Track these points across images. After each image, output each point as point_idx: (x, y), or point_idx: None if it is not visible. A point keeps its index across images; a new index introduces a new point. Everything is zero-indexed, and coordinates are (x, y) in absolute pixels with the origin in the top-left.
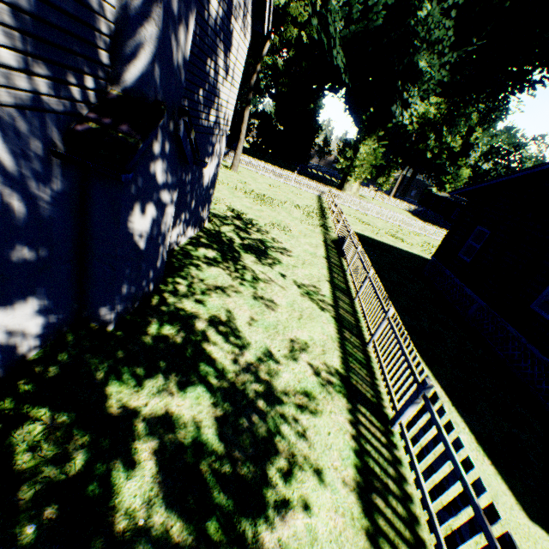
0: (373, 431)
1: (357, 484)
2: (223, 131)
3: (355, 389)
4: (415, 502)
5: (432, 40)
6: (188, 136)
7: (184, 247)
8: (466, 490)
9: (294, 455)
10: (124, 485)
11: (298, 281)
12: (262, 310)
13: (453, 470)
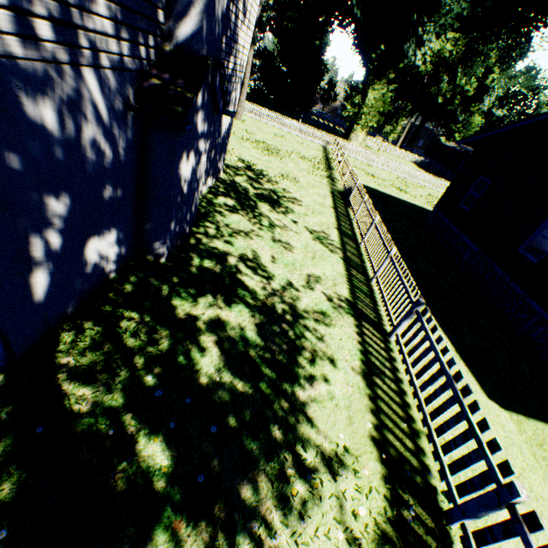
0: (375, 340)
1: (362, 370)
2: (238, 78)
3: (361, 311)
4: (404, 383)
5: None
6: (221, 88)
7: (206, 196)
8: (442, 366)
9: (316, 350)
10: (201, 360)
11: (310, 228)
12: (281, 251)
13: (434, 357)
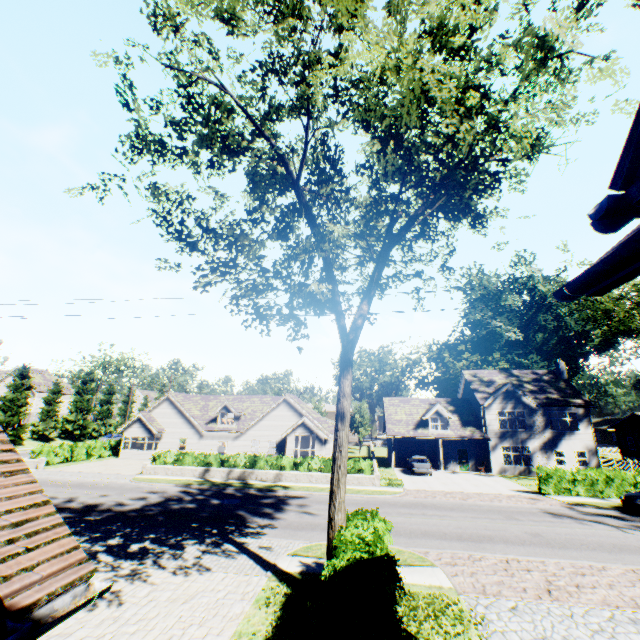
0: None
1: None
2: None
3: None
4: None
5: None
6: None
7: None
8: None
9: None
10: None
11: None
12: None
13: None
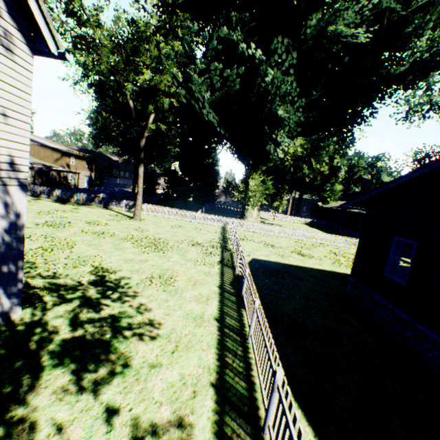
0: None
1: None
2: (2, 178)
3: None
4: None
5: (282, 94)
6: None
7: None
8: None
9: None
10: None
11: (145, 420)
12: None
13: None
